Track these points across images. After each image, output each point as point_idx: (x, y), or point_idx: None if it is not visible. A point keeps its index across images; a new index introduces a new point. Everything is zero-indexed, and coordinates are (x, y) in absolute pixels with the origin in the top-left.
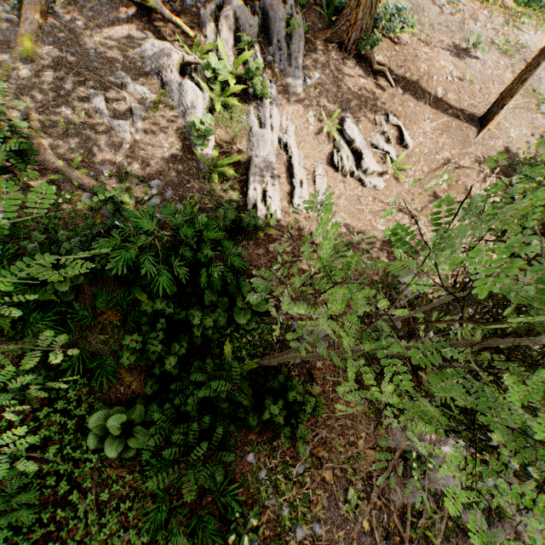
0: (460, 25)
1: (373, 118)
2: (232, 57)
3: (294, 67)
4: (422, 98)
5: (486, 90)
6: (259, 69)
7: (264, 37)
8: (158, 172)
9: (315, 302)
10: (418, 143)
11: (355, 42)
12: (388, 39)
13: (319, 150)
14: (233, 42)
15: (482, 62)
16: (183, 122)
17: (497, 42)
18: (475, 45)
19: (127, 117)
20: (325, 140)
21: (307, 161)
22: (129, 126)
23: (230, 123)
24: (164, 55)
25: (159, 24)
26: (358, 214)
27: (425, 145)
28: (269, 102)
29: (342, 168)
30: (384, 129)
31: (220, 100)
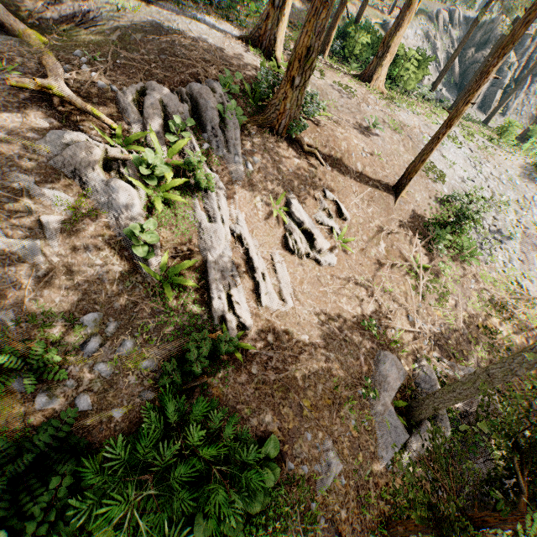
0: (357, 106)
1: (313, 196)
2: (165, 146)
3: (233, 154)
4: (348, 173)
5: (391, 162)
6: (201, 162)
7: (196, 122)
8: (92, 300)
9: (317, 427)
10: (353, 214)
11: (285, 127)
12: (309, 121)
13: (272, 235)
14: (163, 129)
15: (382, 139)
16: (117, 228)
17: (387, 121)
18: (374, 125)
19: (35, 232)
20: (276, 224)
21: (264, 249)
22: (40, 245)
23: (174, 220)
24: (81, 150)
25: (66, 108)
26: (323, 297)
27: (359, 215)
28: (215, 193)
29: (298, 250)
30: (325, 205)
31: (159, 196)
